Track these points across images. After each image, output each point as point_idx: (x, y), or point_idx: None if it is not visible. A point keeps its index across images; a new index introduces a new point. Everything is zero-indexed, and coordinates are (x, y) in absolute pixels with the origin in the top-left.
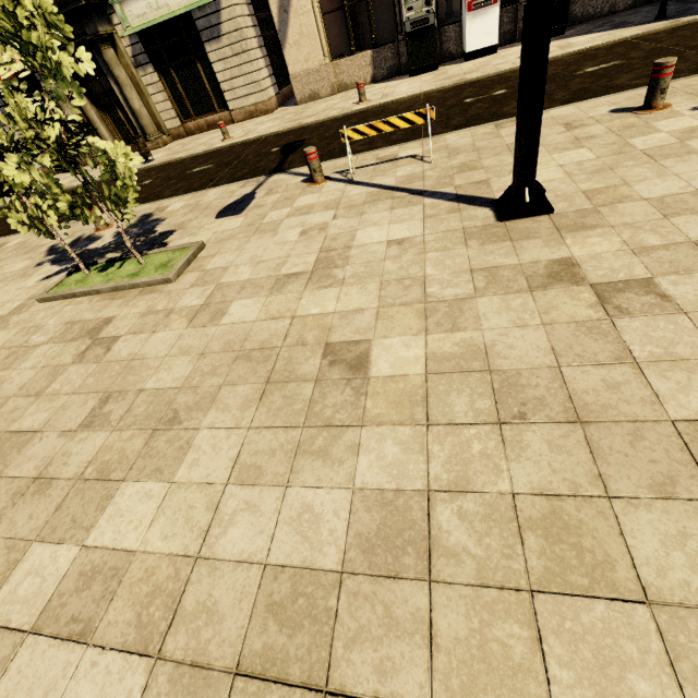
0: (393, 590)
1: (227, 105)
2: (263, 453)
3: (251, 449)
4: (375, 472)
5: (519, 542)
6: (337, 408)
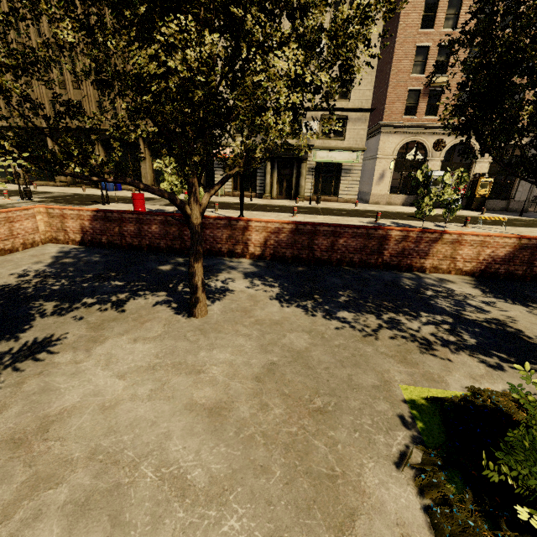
0: None
1: (337, 195)
2: None
3: None
4: None
5: None
6: None
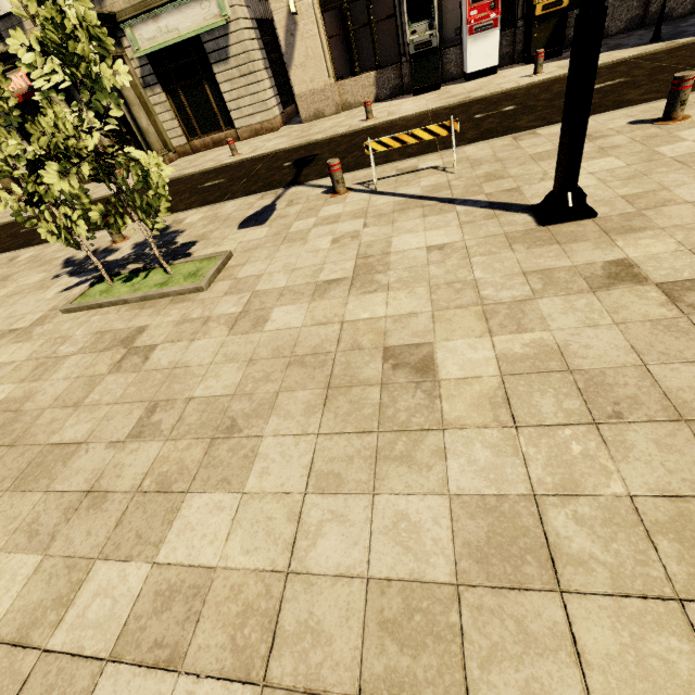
0: (521, 603)
1: (233, 123)
2: (339, 459)
3: (325, 456)
4: (470, 477)
5: (651, 547)
6: (411, 412)
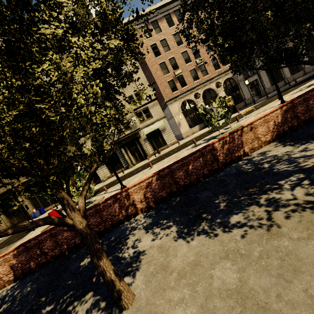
0: None
1: (166, 144)
2: None
3: None
4: None
5: None
6: None
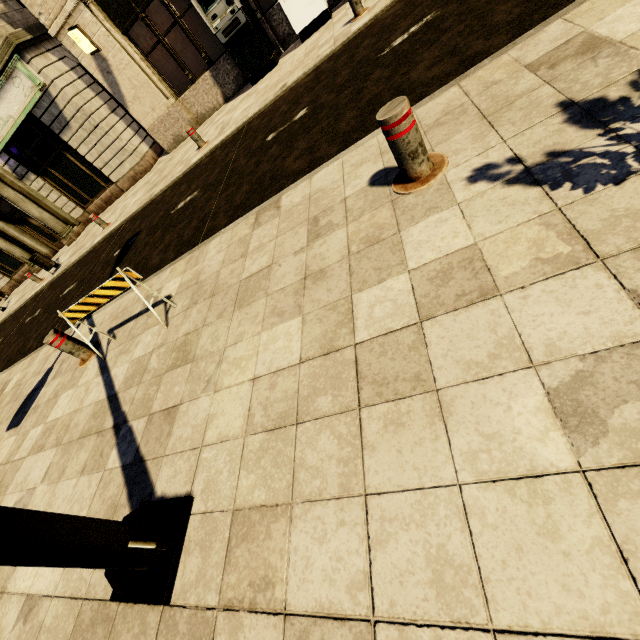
0: None
1: (110, 178)
2: None
3: None
4: None
5: None
6: None
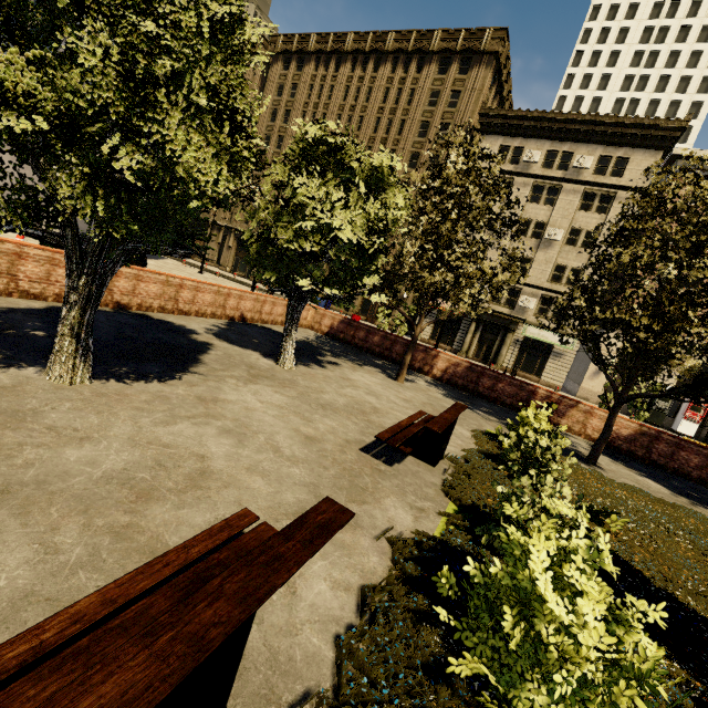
0: None
1: (539, 376)
2: None
3: None
4: None
5: None
6: None
